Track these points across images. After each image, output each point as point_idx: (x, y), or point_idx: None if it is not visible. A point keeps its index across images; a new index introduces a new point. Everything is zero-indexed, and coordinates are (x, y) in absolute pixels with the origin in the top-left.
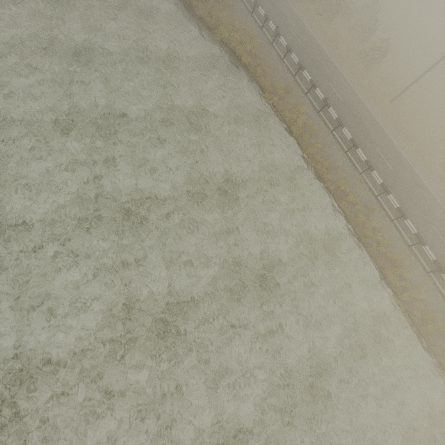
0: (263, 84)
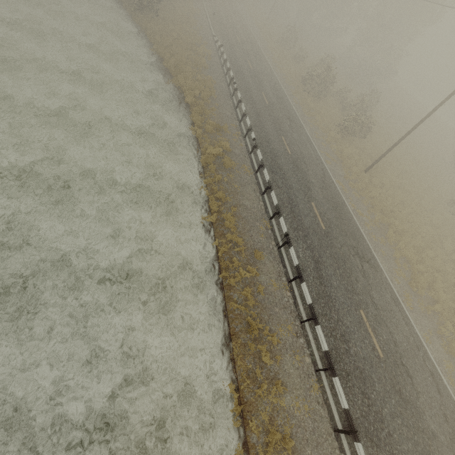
0: (193, 118)
